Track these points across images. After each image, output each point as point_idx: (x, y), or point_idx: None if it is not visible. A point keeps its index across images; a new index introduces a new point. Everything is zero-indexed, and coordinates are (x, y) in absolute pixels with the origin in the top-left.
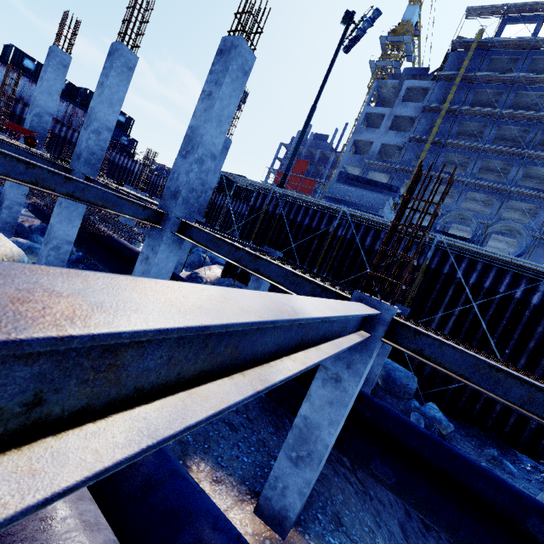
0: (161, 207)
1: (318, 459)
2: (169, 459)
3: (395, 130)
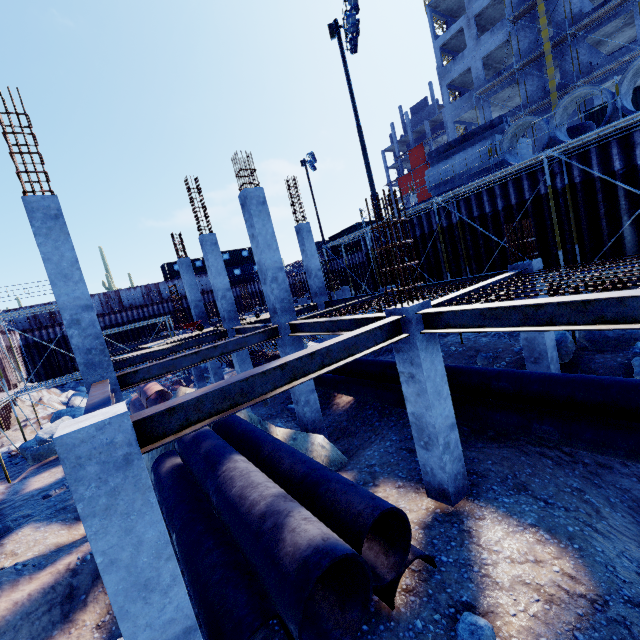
0: (274, 323)
1: (435, 438)
2: (315, 464)
3: (490, 26)
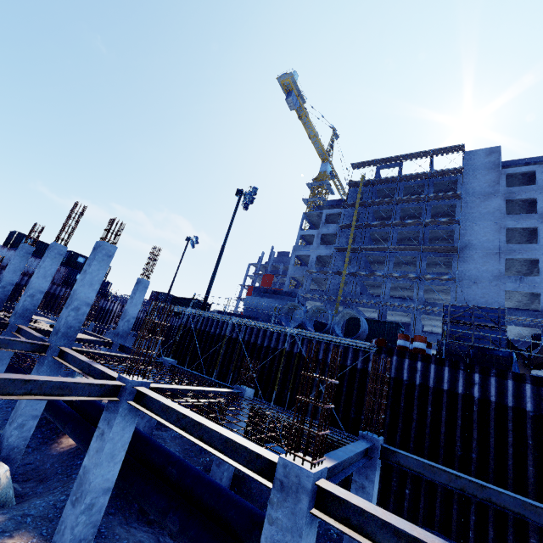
0: (49, 341)
1: (85, 495)
2: None
3: (328, 243)
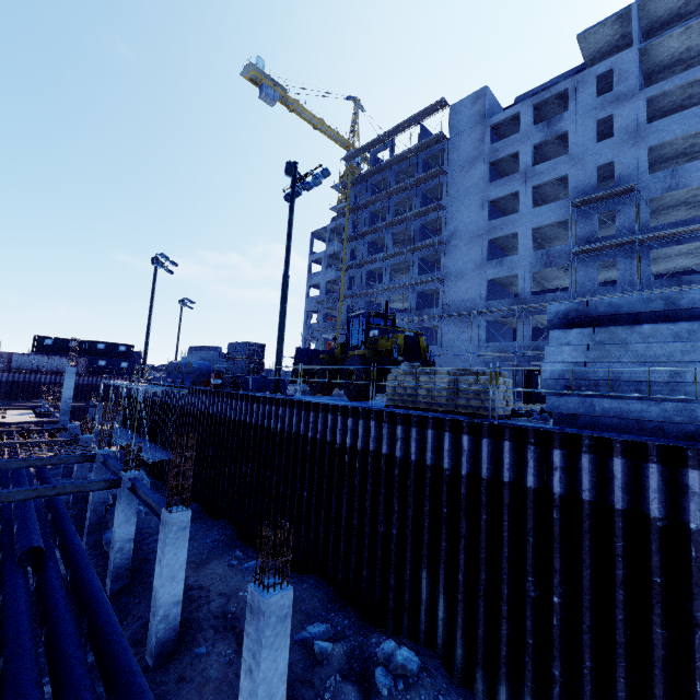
0: None
1: None
2: None
3: None
